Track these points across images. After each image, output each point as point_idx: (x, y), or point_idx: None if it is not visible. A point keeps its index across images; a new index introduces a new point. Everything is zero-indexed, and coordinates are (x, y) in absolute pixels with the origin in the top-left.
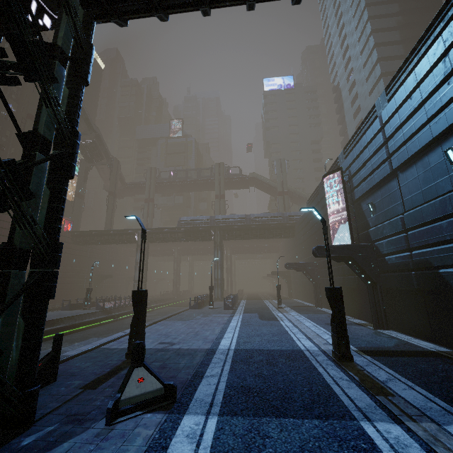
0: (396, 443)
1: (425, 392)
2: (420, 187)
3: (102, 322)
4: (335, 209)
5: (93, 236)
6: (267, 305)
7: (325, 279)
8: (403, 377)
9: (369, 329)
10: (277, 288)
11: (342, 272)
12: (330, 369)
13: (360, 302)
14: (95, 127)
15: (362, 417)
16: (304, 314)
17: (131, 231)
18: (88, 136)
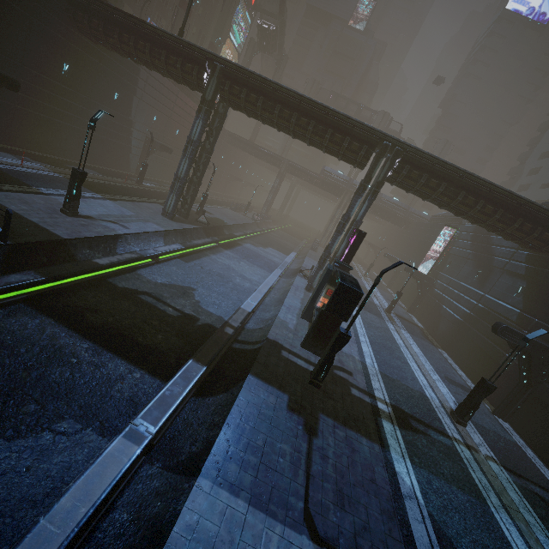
0: (390, 325)
1: (403, 326)
2: (465, 274)
3: (260, 233)
4: (439, 245)
5: (245, 144)
6: (356, 269)
7: (404, 276)
8: (401, 323)
9: (404, 310)
10: (371, 265)
11: (414, 280)
12: (383, 312)
13: (411, 299)
14: (285, 11)
15: (386, 321)
16: (378, 288)
17: (279, 157)
18: (273, 18)
